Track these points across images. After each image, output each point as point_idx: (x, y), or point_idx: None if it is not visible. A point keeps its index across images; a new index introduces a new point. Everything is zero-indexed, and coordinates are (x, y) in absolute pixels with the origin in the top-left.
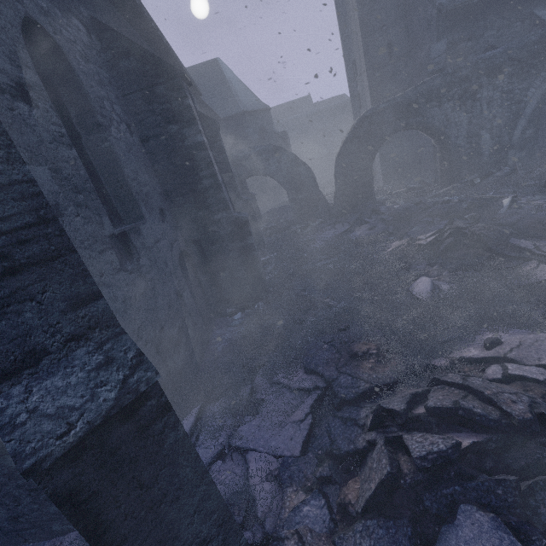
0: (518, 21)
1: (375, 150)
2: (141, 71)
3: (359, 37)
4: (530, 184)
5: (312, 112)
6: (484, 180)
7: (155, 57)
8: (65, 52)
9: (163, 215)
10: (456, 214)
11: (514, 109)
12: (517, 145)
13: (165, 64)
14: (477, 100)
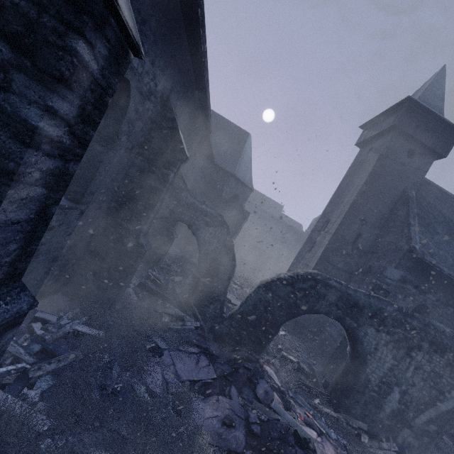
0: (452, 307)
1: (299, 313)
2: None
3: (344, 211)
4: None
5: (277, 216)
6: (368, 435)
7: None
8: None
9: None
10: None
11: (433, 393)
12: (415, 429)
13: None
14: (410, 355)
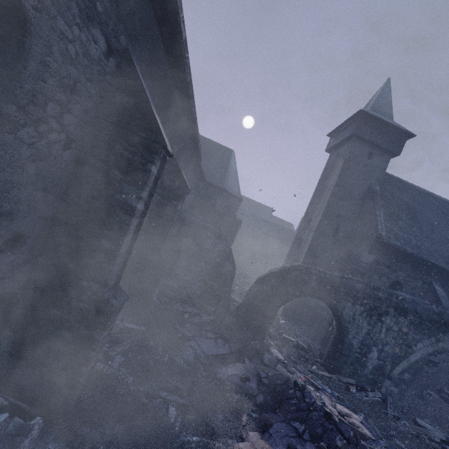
0: (421, 280)
1: (290, 298)
2: (131, 113)
3: (322, 210)
4: (398, 444)
5: (268, 219)
6: (357, 389)
7: (153, 115)
8: (32, 30)
9: (15, 242)
10: (327, 447)
11: (403, 348)
12: (394, 379)
13: (157, 126)
14: (381, 320)
